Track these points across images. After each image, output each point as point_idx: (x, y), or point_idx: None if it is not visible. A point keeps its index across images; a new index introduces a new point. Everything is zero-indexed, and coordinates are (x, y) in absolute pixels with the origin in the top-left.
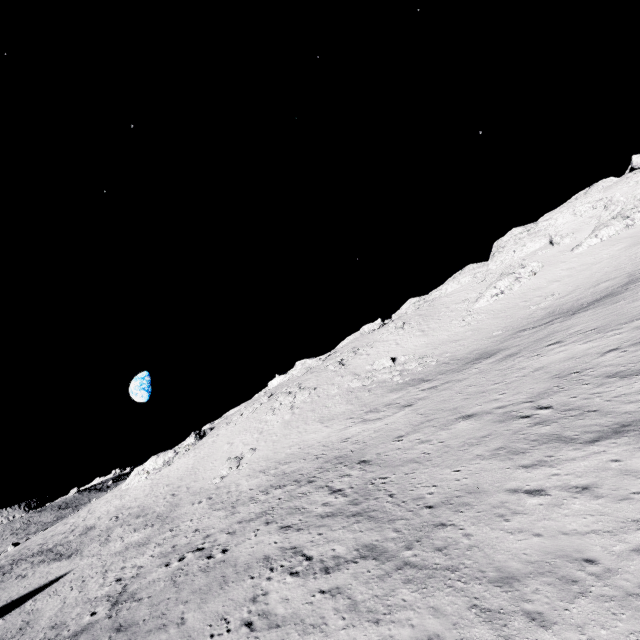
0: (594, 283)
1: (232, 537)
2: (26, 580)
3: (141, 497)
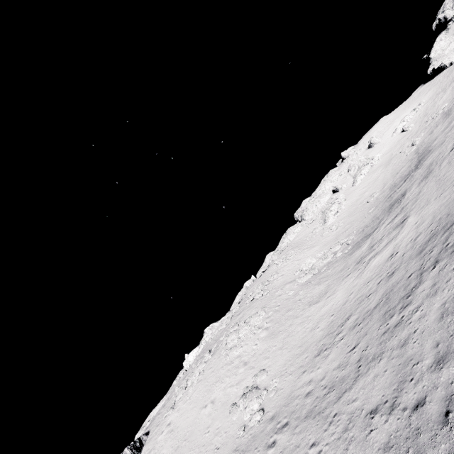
0: (393, 175)
1: None
2: None
3: None
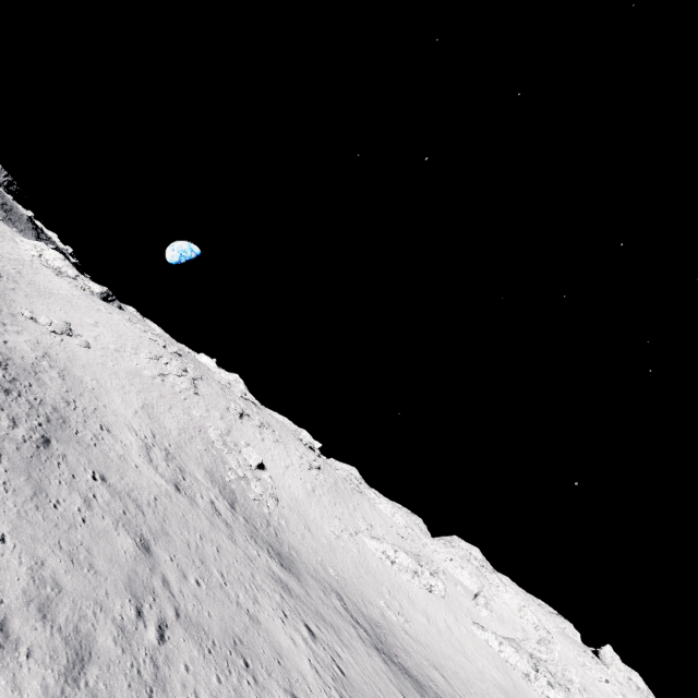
0: (437, 663)
1: None
2: None
3: None
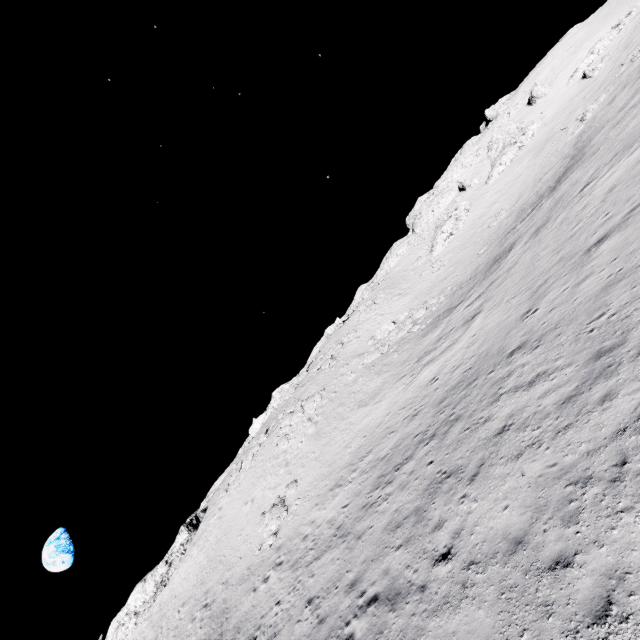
0: (535, 182)
1: (420, 541)
2: None
3: None
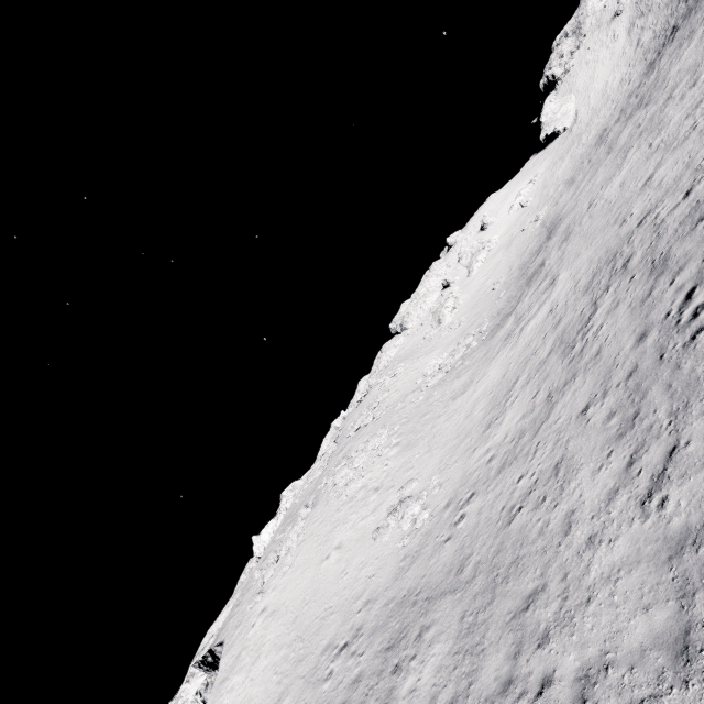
0: (520, 255)
1: (696, 254)
2: None
3: None
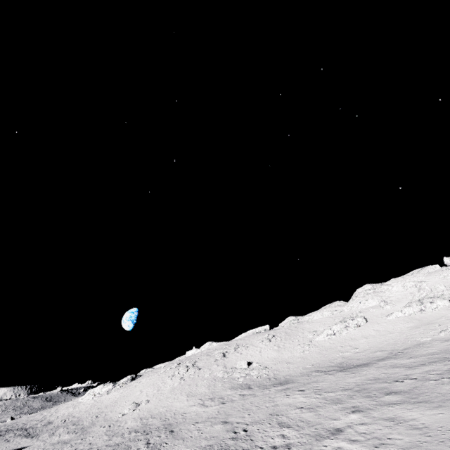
0: (377, 349)
1: None
2: (8, 443)
3: (83, 411)
